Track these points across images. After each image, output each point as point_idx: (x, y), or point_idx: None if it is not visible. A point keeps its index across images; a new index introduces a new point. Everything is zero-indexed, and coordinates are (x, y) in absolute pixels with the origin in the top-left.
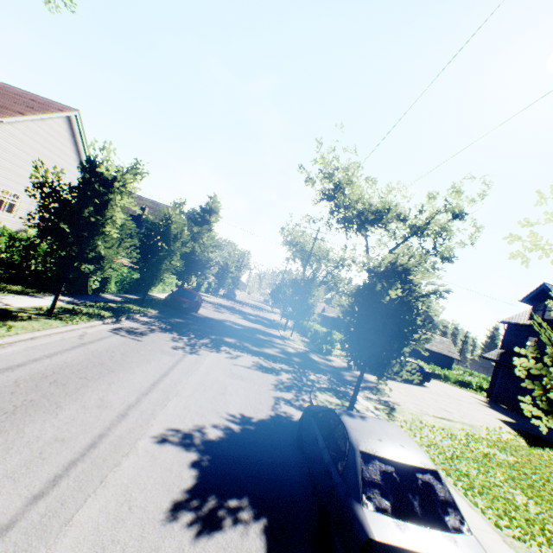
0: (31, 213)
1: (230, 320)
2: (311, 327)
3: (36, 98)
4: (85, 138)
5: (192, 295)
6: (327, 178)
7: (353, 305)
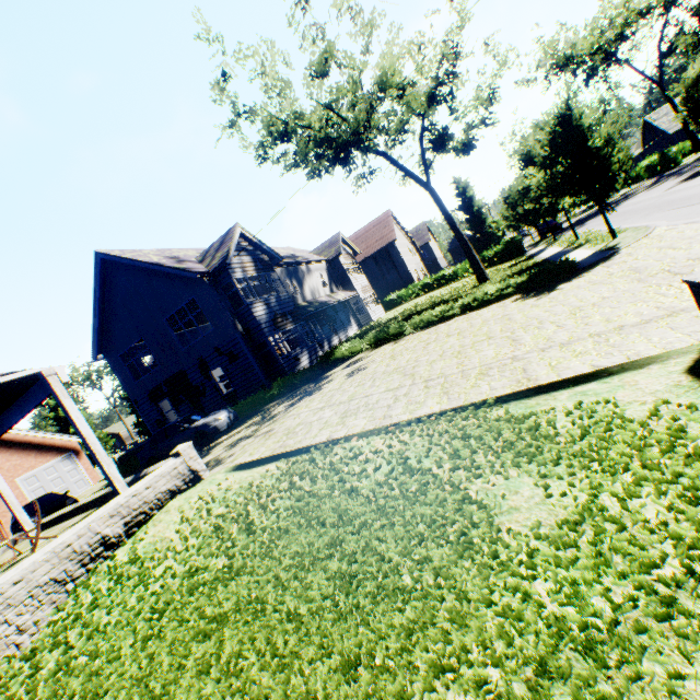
0: (421, 276)
1: (577, 219)
2: (638, 170)
3: (371, 226)
4: (397, 221)
5: (551, 221)
6: (555, 67)
7: (686, 111)
